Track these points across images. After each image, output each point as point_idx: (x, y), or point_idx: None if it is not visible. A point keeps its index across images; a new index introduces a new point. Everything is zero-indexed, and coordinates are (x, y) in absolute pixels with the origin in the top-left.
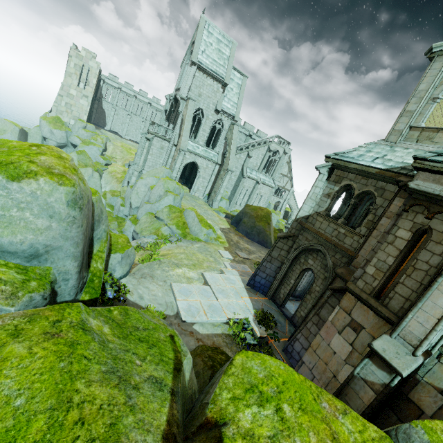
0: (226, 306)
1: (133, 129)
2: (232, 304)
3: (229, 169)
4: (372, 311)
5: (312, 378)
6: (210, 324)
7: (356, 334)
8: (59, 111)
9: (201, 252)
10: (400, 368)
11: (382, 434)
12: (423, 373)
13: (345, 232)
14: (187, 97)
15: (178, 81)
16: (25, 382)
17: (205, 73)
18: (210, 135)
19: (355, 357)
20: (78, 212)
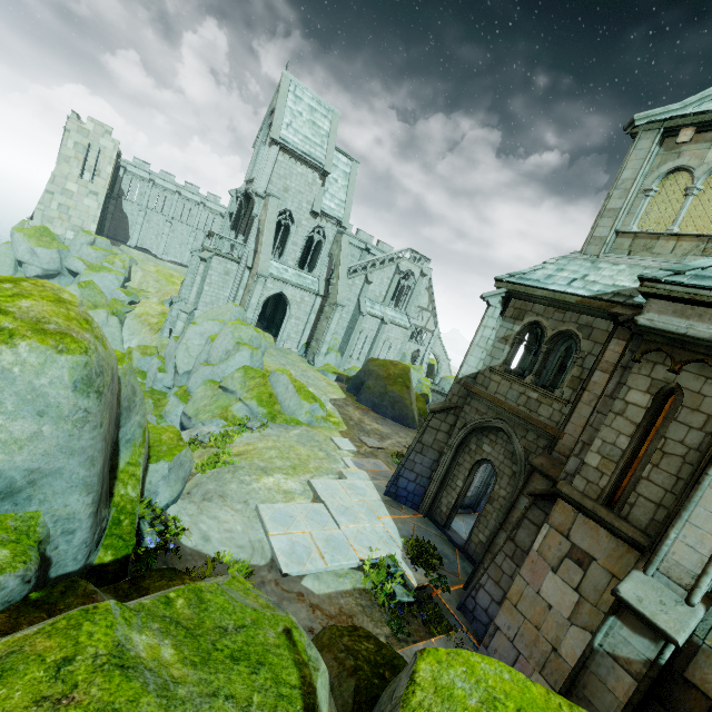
0: (356, 538)
1: (177, 244)
2: (365, 533)
3: (338, 302)
4: (604, 529)
5: (516, 657)
6: (330, 574)
7: (582, 571)
8: (48, 217)
9: (304, 444)
10: (672, 630)
11: None
12: (704, 632)
13: (539, 398)
14: (265, 192)
15: (250, 168)
16: None
17: (294, 157)
18: (304, 250)
19: (586, 612)
20: (94, 400)
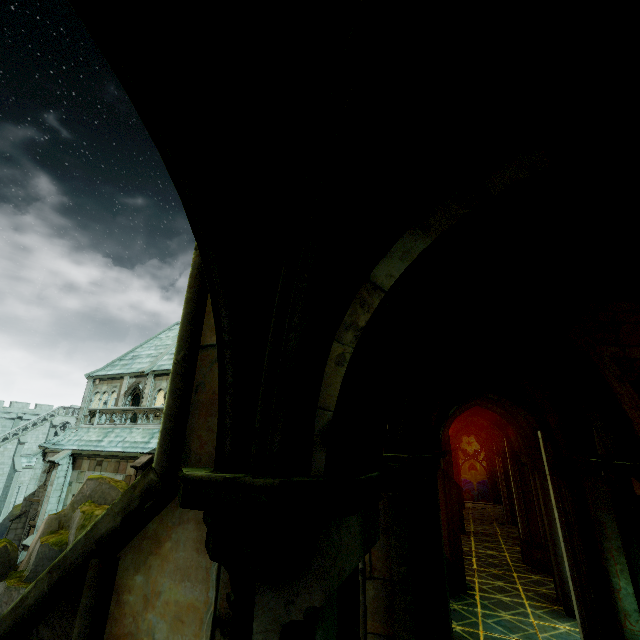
0: None
1: None
2: None
3: None
4: None
5: None
6: None
7: None
8: None
9: None
10: (30, 543)
11: None
12: None
13: None
14: None
15: None
16: None
17: None
18: None
19: None
20: None
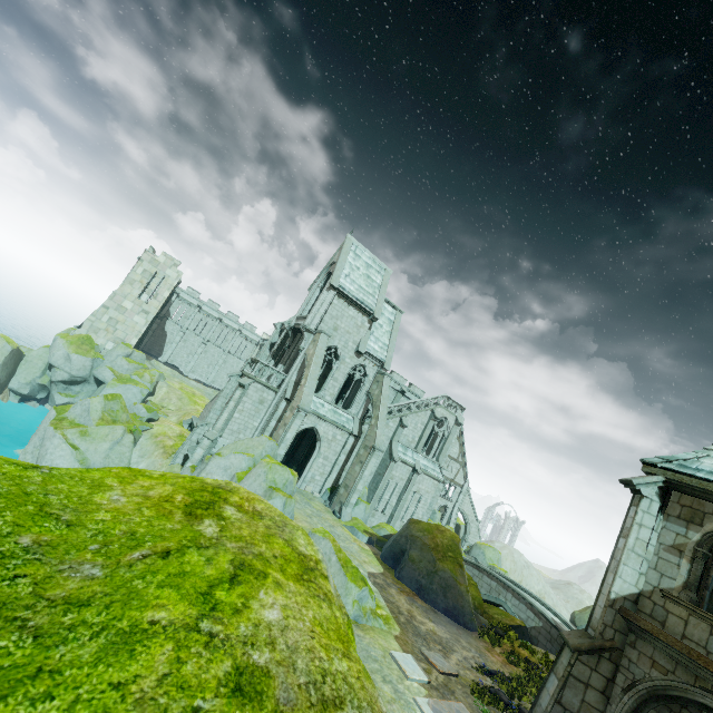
0: None
1: (205, 364)
2: None
3: (377, 446)
4: None
5: None
6: None
7: None
8: (95, 327)
9: None
10: None
11: None
12: None
13: None
14: (316, 329)
15: (302, 307)
16: None
17: (347, 301)
18: None
19: None
20: None
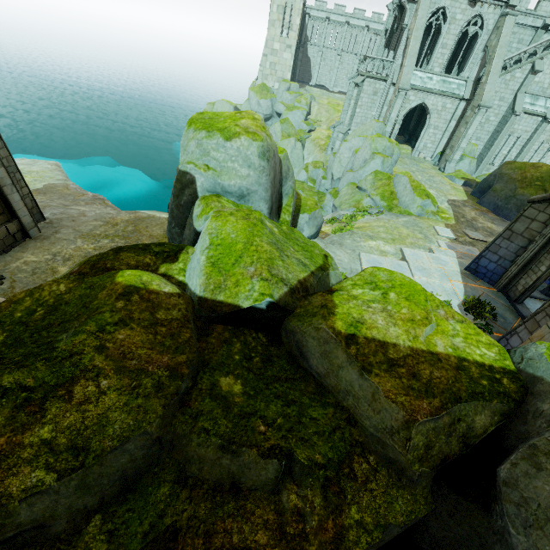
0: (423, 285)
1: (343, 75)
2: (433, 285)
3: (482, 104)
4: None
5: None
6: None
7: None
8: (264, 75)
9: (407, 227)
10: None
11: (496, 344)
12: None
13: None
14: None
15: None
16: (235, 230)
17: None
18: (457, 51)
19: None
20: (266, 163)
